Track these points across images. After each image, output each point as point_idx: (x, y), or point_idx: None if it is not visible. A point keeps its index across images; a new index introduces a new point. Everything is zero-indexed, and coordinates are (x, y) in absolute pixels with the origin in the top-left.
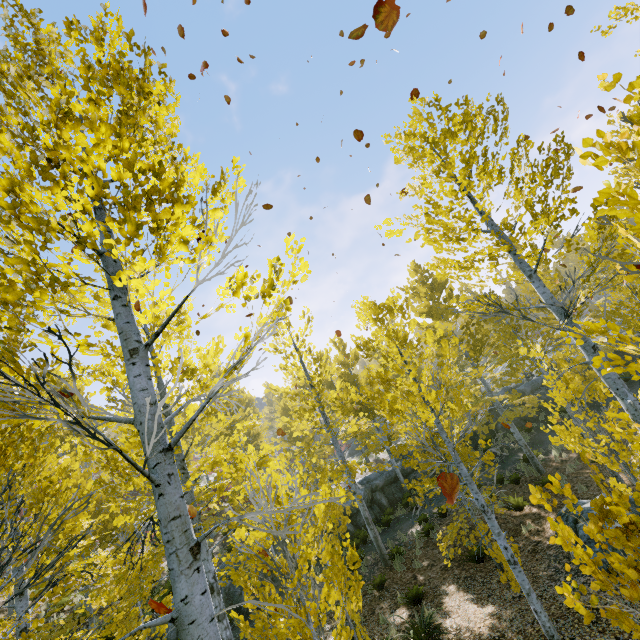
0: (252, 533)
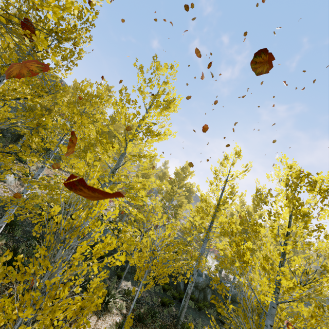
0: (60, 216)
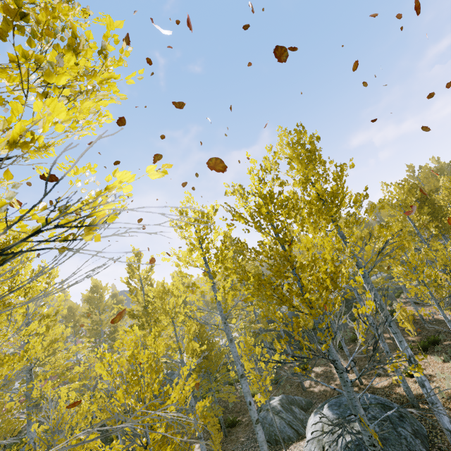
0: (41, 426)
